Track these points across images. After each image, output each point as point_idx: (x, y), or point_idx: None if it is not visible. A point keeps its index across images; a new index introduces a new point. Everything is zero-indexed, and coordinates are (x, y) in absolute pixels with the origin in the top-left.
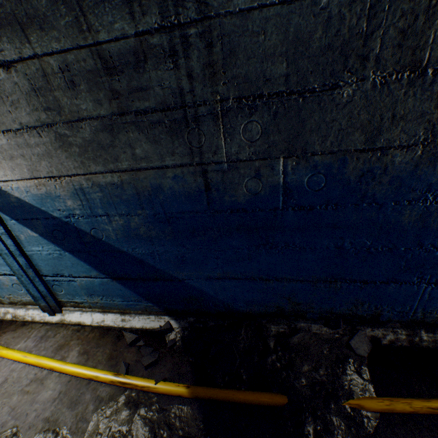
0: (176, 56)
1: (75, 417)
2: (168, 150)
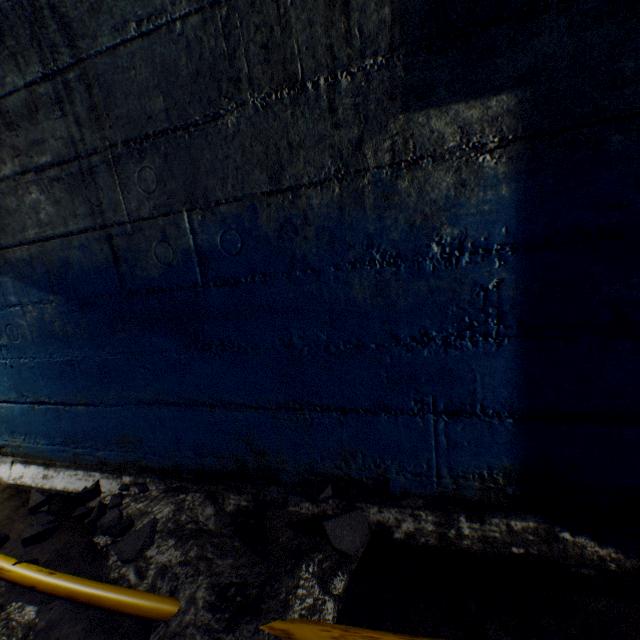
0: (63, 103)
1: None
2: (71, 212)
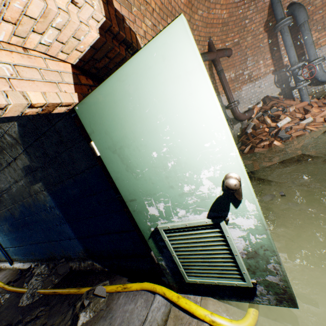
0: None
1: None
2: (2, 205)
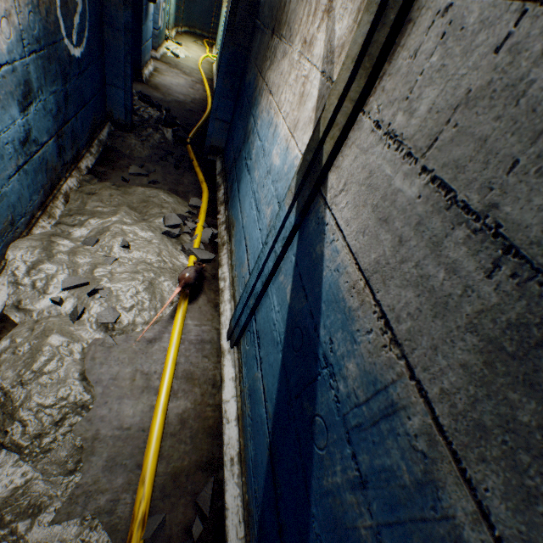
0: None
1: (93, 481)
2: None
